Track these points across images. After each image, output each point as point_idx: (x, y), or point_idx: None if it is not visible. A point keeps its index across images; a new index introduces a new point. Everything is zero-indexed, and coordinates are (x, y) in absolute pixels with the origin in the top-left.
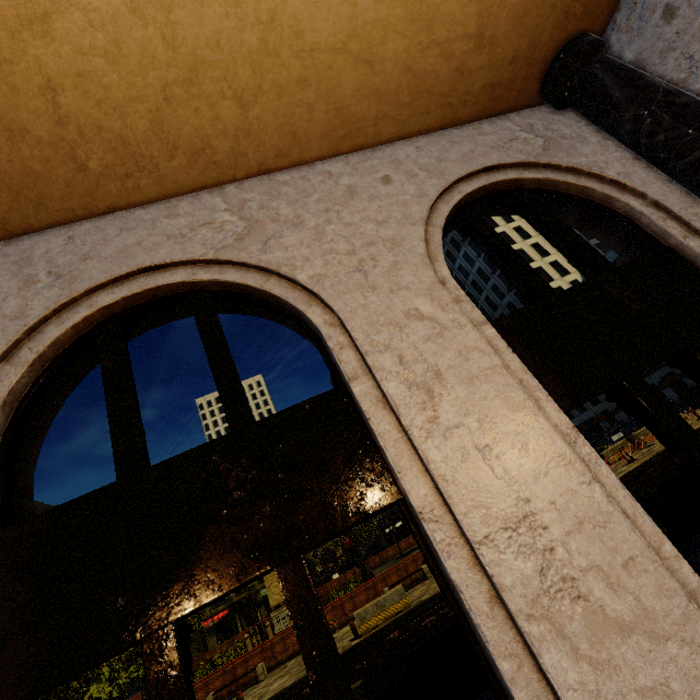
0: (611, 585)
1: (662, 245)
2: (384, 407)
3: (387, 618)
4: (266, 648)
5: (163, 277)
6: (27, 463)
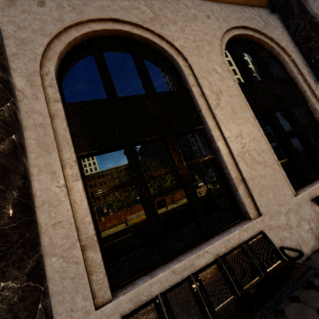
0: (258, 154)
1: (289, 76)
2: (202, 97)
3: (140, 220)
4: None
5: (119, 26)
6: None
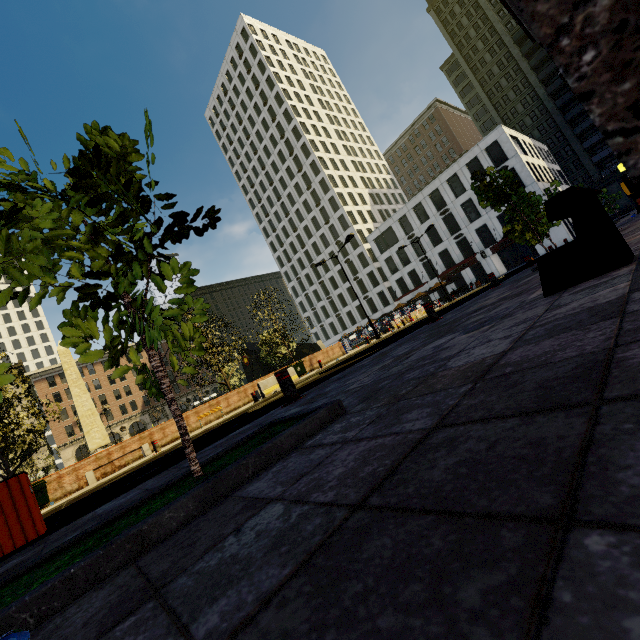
0: None
1: None
2: None
3: None
4: (144, 436)
5: None
6: None
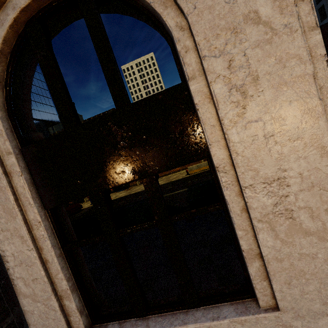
0: (312, 216)
1: None
2: (209, 102)
3: (200, 171)
4: None
5: None
6: (27, 114)
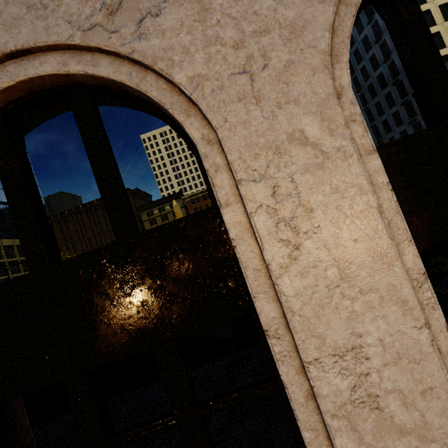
0: (406, 404)
1: None
2: (250, 237)
3: None
4: None
5: (32, 66)
6: None
